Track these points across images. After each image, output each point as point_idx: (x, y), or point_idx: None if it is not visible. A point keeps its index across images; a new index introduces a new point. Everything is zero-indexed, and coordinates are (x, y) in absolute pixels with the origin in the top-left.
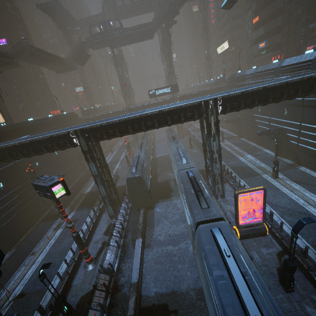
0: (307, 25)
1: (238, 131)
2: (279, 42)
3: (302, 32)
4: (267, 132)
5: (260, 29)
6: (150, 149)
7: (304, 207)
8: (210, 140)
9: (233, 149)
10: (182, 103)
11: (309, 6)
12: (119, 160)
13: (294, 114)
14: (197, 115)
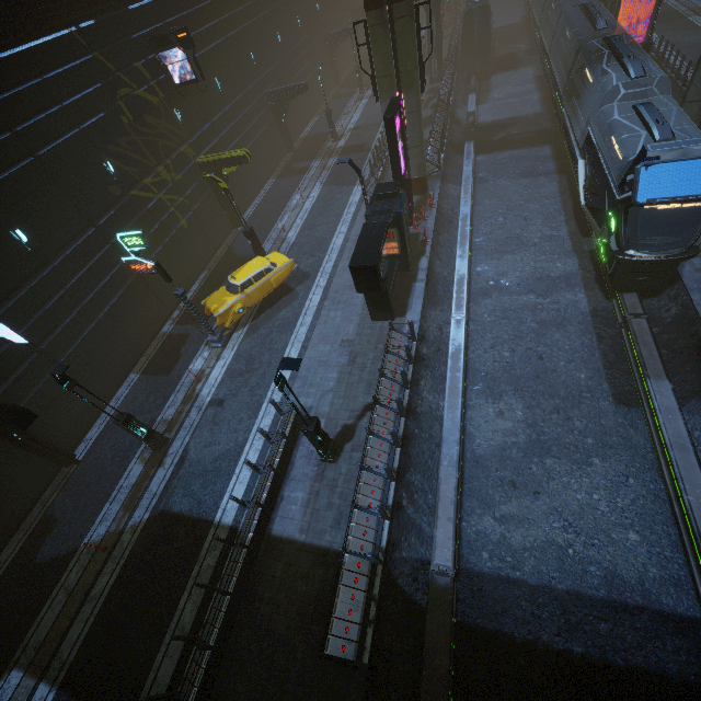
0: None
1: None
2: None
3: None
4: None
5: None
6: None
7: None
8: None
9: None
10: None
11: None
12: None
13: None
14: None
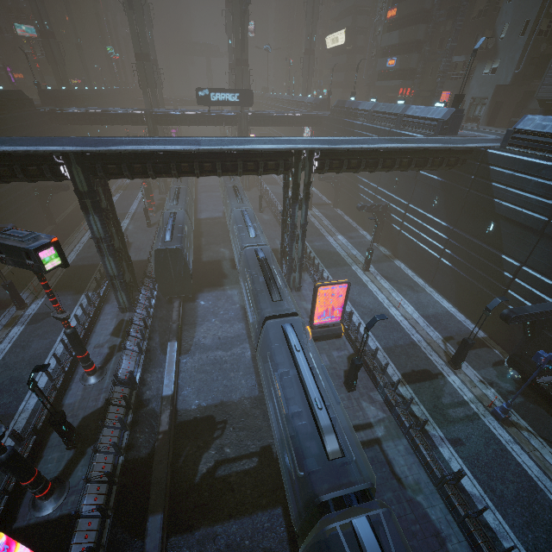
0: (450, 57)
1: (334, 196)
2: (413, 68)
3: (443, 65)
4: (369, 207)
5: (394, 34)
6: (191, 203)
7: (387, 308)
8: (295, 208)
9: (323, 223)
10: (264, 144)
11: (460, 27)
12: (127, 212)
13: (405, 189)
14: (283, 169)
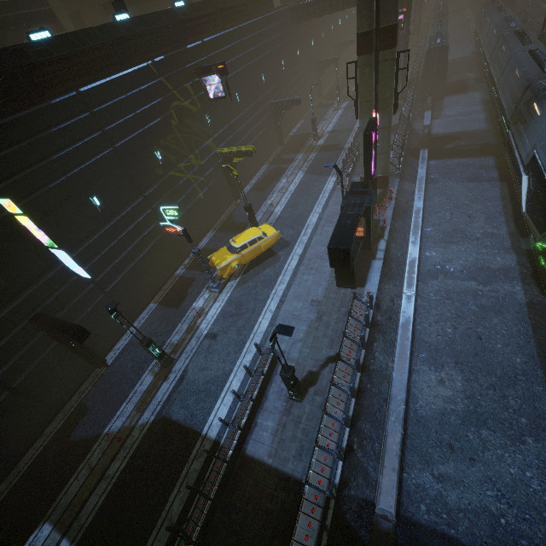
0: None
1: None
2: None
3: None
4: None
5: None
6: None
7: None
8: None
9: None
10: None
11: None
12: None
13: None
14: None
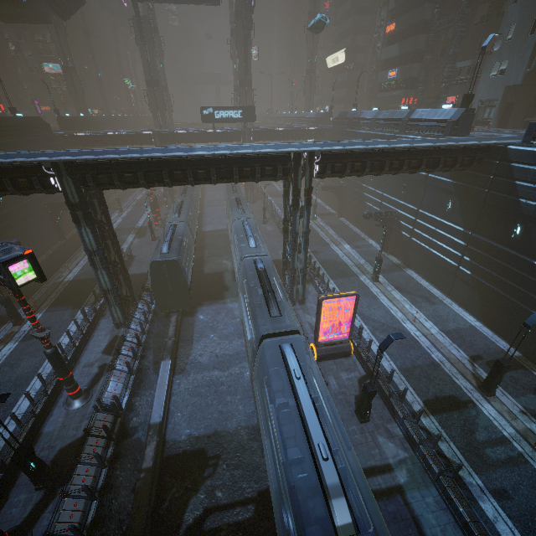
0: (454, 63)
1: (339, 205)
2: (415, 77)
3: (447, 71)
4: (376, 215)
5: (394, 47)
6: (195, 216)
7: (401, 322)
8: (296, 216)
9: (327, 233)
10: (261, 148)
11: (462, 33)
12: (134, 227)
13: (413, 194)
14: (282, 174)
